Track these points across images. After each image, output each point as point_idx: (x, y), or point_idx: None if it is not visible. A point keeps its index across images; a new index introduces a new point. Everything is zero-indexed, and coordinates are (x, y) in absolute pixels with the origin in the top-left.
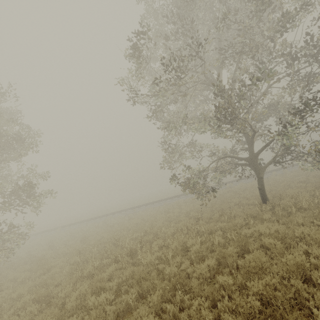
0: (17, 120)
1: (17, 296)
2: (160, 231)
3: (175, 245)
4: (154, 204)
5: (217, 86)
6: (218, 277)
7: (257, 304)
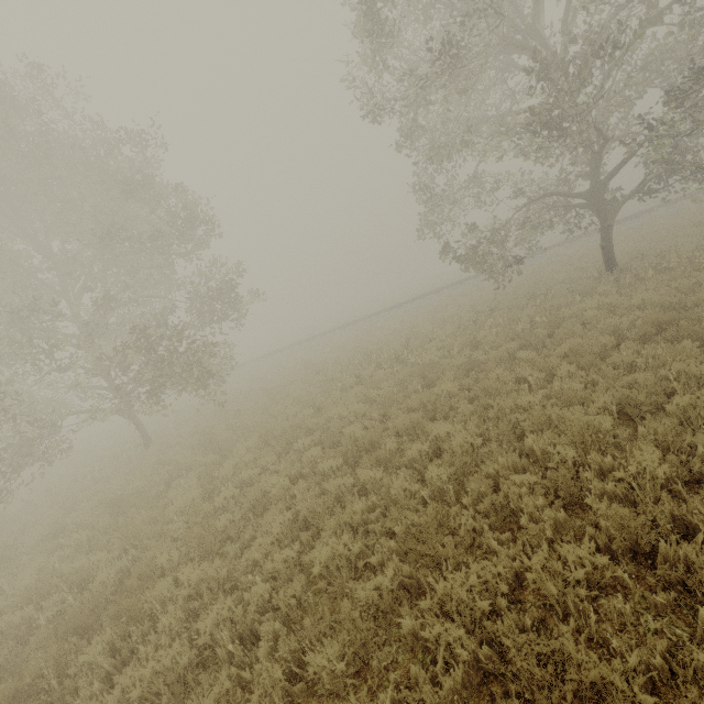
0: (182, 186)
1: (275, 412)
2: (432, 333)
3: (459, 342)
4: (404, 307)
5: (527, 70)
6: (518, 354)
7: (557, 360)
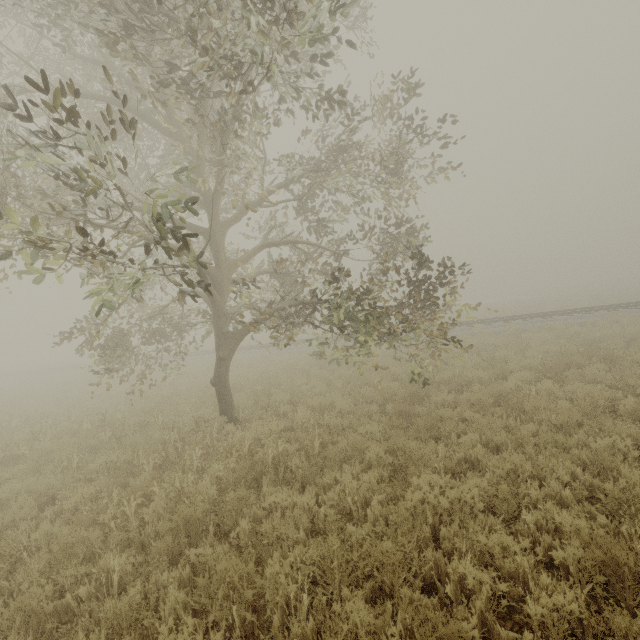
0: None
1: None
2: (24, 428)
3: None
4: None
5: None
6: None
7: None
